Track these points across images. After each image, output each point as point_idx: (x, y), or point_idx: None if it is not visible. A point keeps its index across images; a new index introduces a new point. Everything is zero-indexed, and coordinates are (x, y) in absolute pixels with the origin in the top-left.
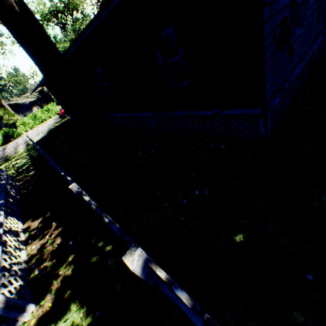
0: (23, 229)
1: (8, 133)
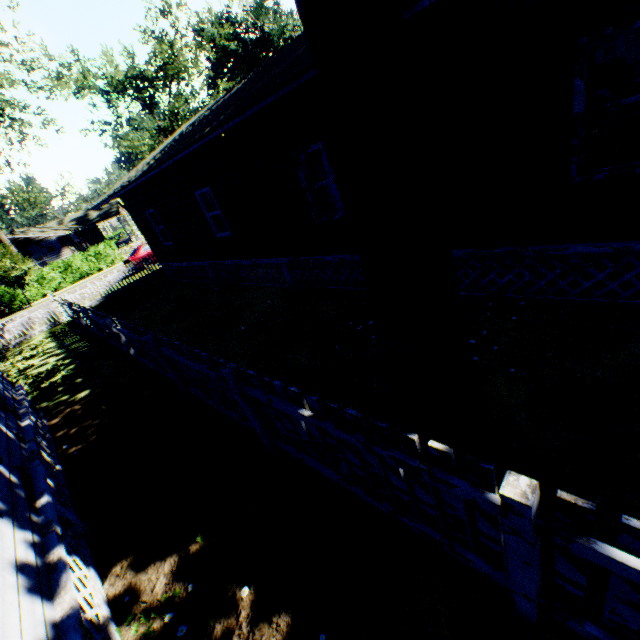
0: (107, 603)
1: (2, 298)
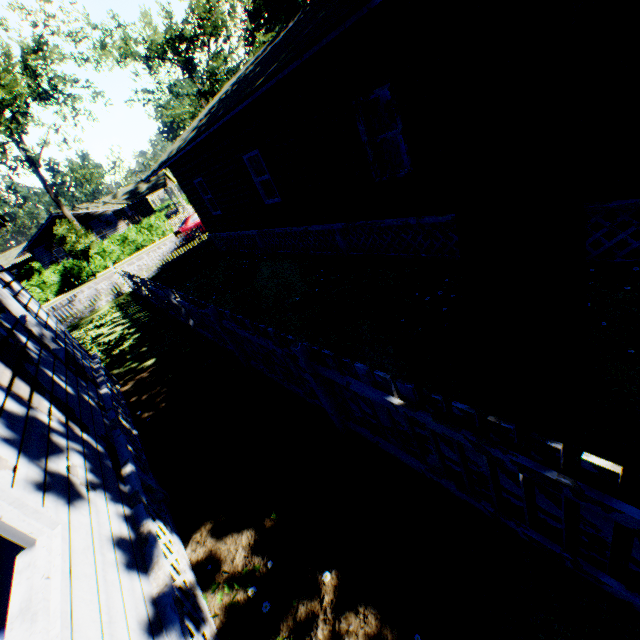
0: (191, 569)
1: (72, 271)
